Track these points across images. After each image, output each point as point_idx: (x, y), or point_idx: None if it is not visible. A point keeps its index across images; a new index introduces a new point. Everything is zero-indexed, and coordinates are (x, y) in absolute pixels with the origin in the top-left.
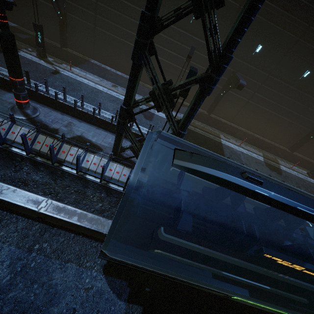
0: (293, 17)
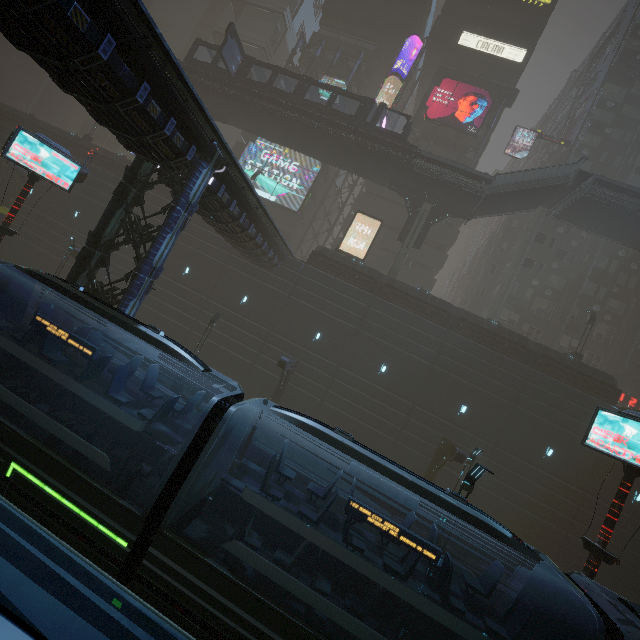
0: (343, 309)
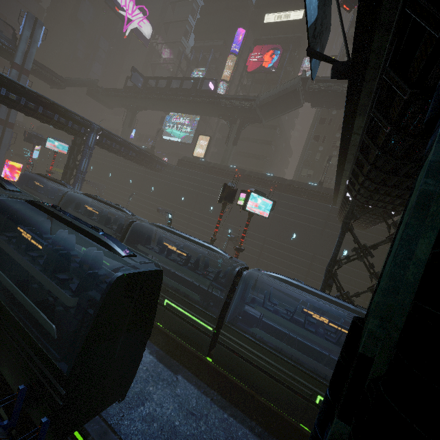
0: (192, 183)
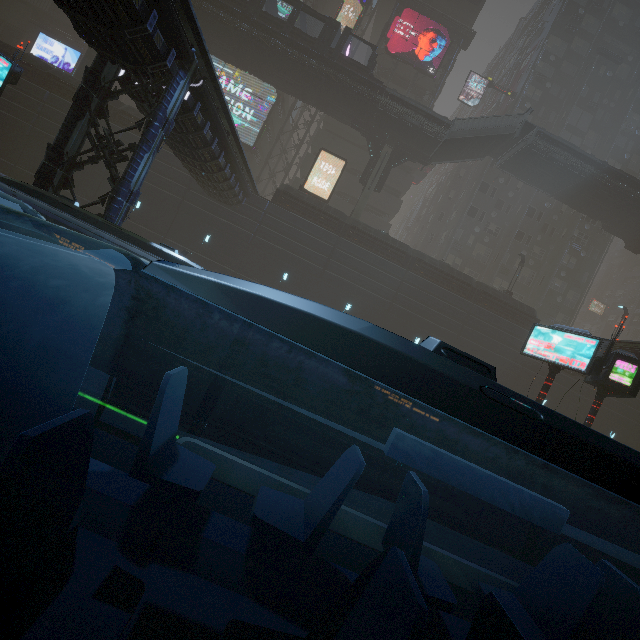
0: (310, 250)
